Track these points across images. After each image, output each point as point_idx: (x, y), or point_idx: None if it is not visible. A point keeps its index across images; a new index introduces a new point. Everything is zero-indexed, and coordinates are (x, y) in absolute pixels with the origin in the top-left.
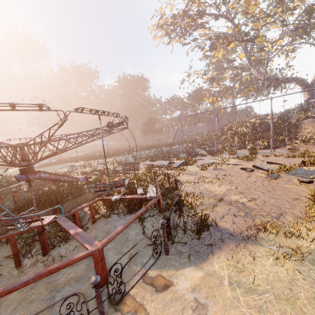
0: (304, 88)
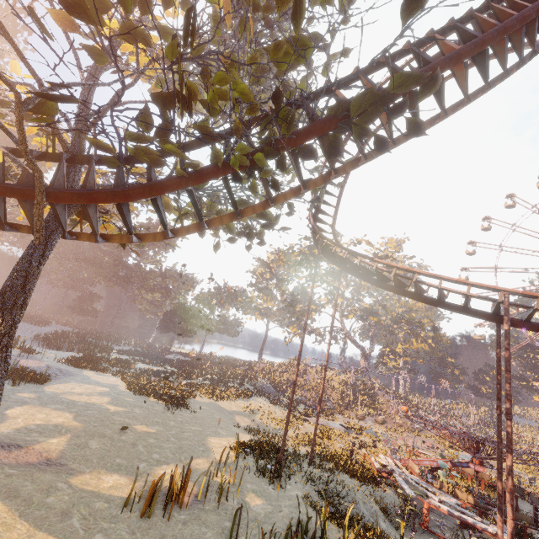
0: (364, 357)
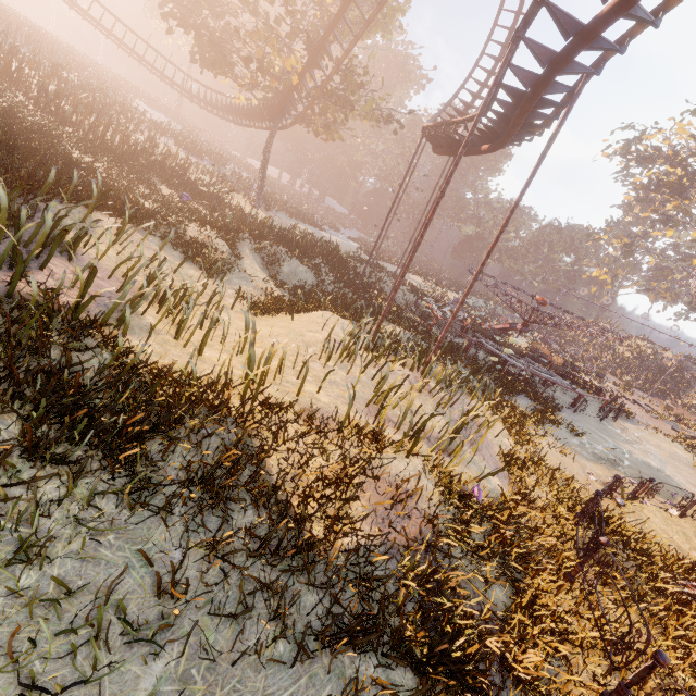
0: None
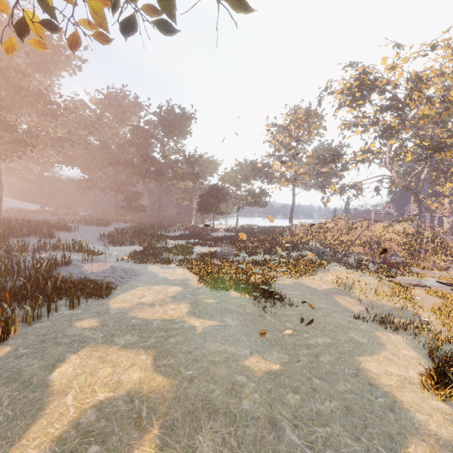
0: (416, 203)
